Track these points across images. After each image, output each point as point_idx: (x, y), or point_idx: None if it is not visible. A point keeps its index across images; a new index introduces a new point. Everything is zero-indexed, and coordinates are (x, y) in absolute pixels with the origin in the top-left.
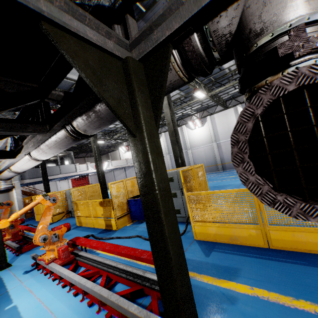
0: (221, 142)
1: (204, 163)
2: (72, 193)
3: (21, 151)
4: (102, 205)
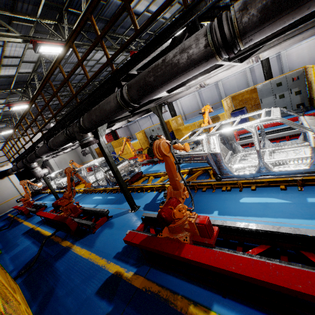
0: (254, 66)
1: (236, 92)
2: (171, 123)
3: (252, 55)
4: (213, 121)
